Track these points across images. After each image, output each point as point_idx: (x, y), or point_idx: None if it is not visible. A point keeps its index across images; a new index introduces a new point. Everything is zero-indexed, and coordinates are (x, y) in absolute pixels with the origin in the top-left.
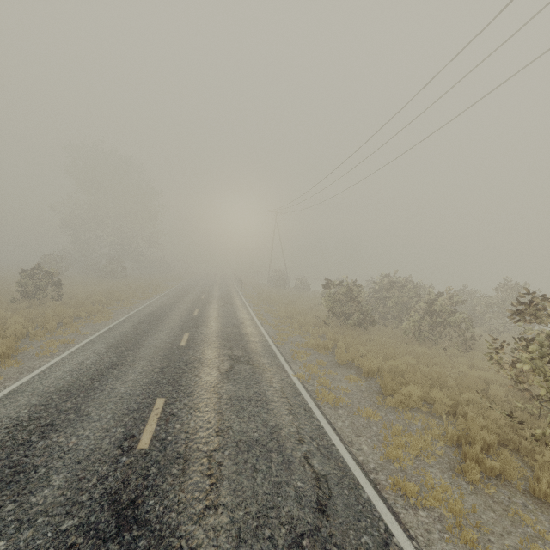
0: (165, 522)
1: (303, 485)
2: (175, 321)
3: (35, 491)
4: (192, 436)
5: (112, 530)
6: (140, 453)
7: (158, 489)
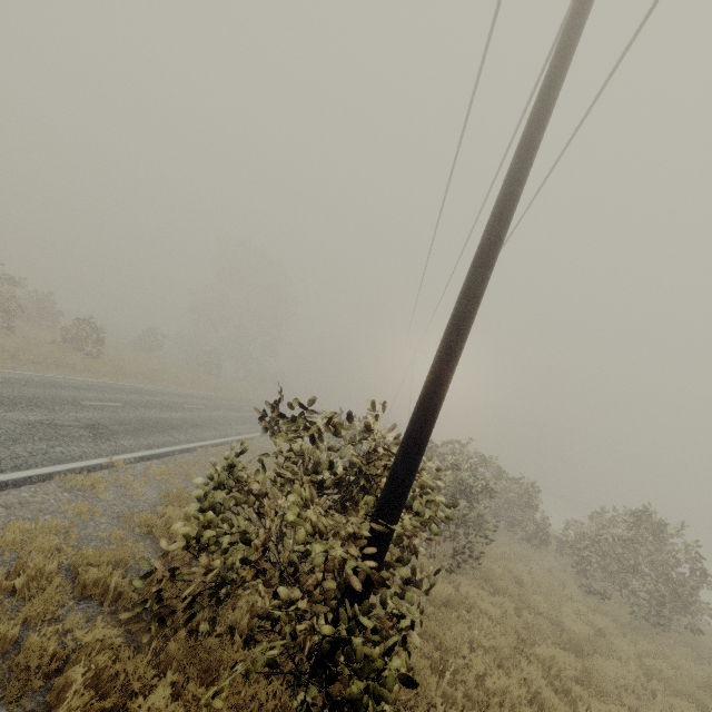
0: None
1: None
2: (144, 399)
3: None
4: None
5: None
6: None
7: None
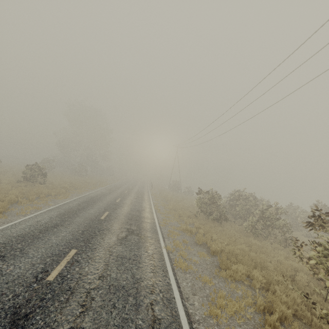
0: None
1: (143, 323)
2: (104, 204)
3: None
4: (83, 276)
5: None
6: (46, 283)
7: (46, 309)
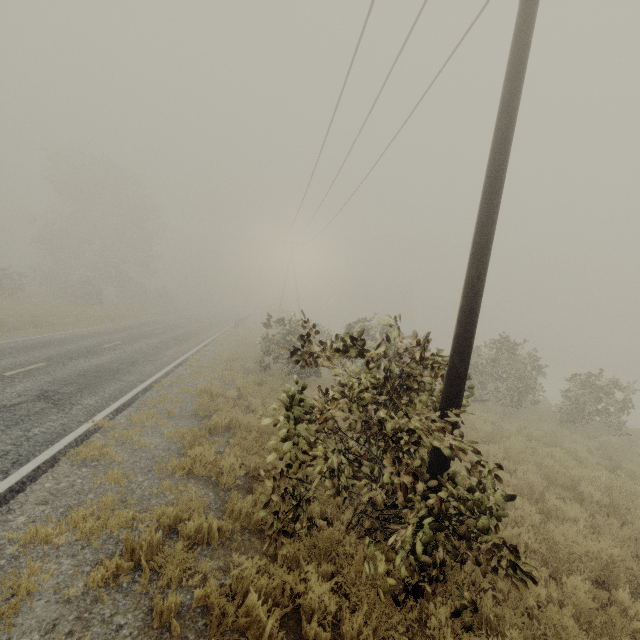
0: None
1: None
2: (59, 350)
3: None
4: None
5: None
6: None
7: None
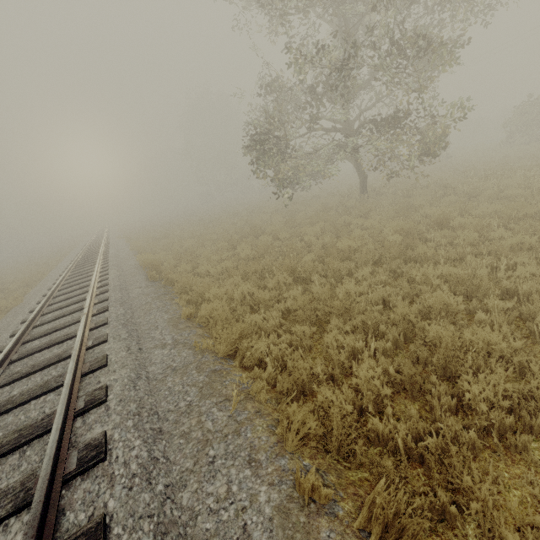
0: None
1: None
2: None
3: None
4: None
5: None
6: None
7: None
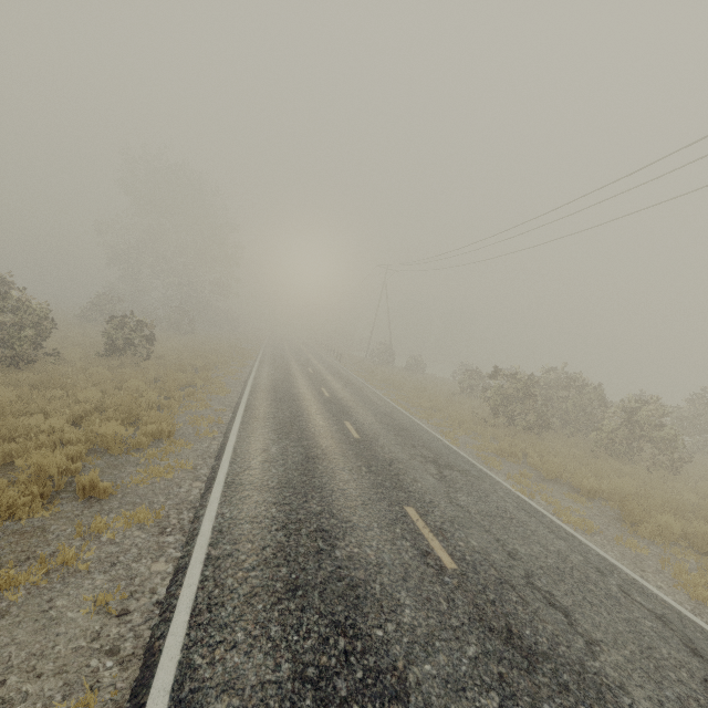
0: (563, 655)
1: (653, 624)
2: (315, 403)
3: (397, 611)
4: (488, 557)
5: (522, 661)
6: (457, 573)
7: (519, 618)
